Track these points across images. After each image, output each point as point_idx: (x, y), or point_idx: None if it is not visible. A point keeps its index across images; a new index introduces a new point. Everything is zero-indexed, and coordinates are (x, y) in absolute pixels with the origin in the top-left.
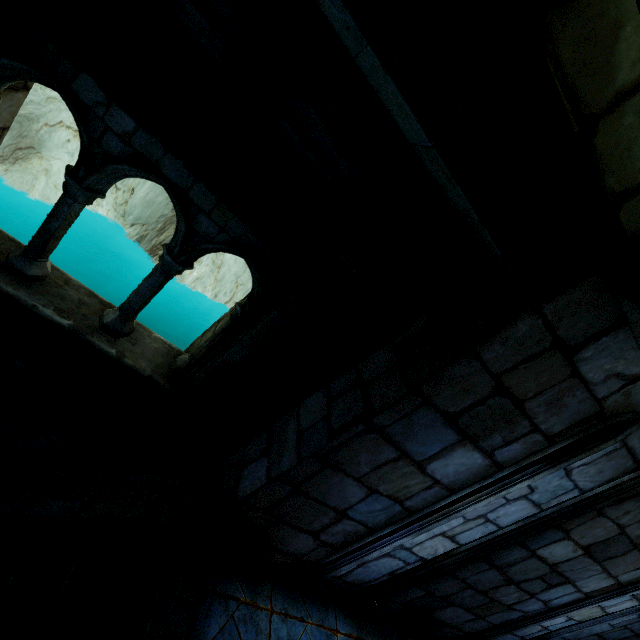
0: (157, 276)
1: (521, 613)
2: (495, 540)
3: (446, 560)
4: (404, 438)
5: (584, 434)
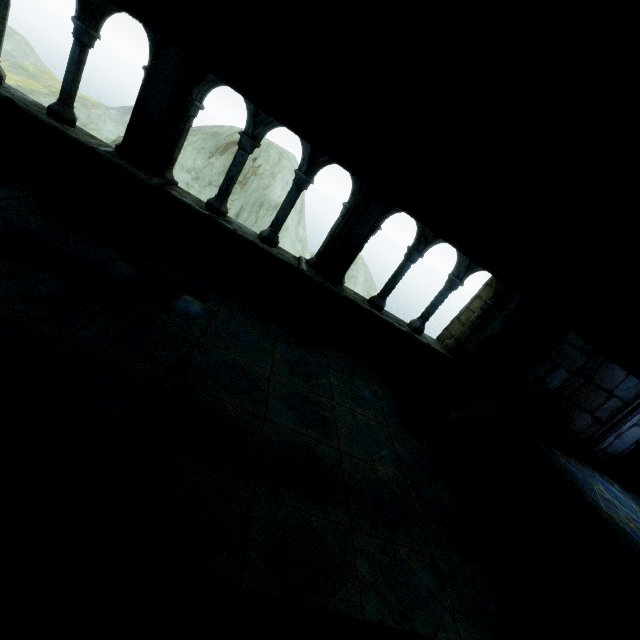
0: (446, 293)
1: None
2: None
3: None
4: None
5: None
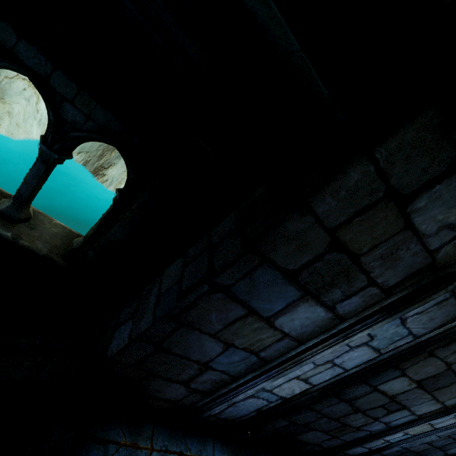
0: (39, 165)
1: (368, 432)
2: (343, 380)
3: (303, 397)
4: (249, 296)
5: (417, 286)
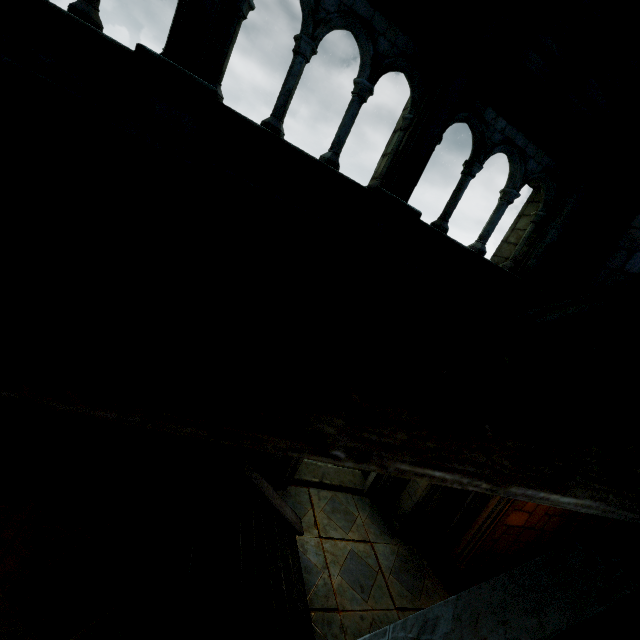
0: (503, 208)
1: None
2: None
3: None
4: None
5: None
